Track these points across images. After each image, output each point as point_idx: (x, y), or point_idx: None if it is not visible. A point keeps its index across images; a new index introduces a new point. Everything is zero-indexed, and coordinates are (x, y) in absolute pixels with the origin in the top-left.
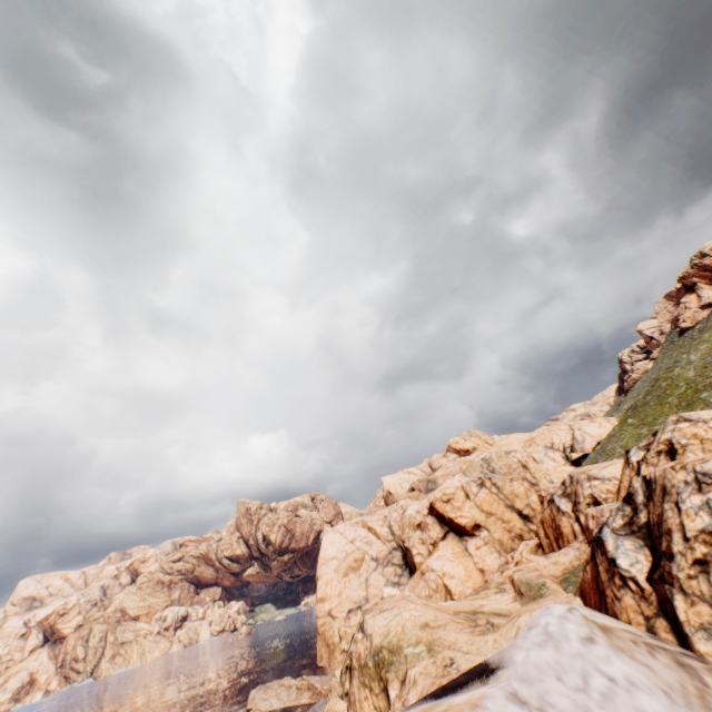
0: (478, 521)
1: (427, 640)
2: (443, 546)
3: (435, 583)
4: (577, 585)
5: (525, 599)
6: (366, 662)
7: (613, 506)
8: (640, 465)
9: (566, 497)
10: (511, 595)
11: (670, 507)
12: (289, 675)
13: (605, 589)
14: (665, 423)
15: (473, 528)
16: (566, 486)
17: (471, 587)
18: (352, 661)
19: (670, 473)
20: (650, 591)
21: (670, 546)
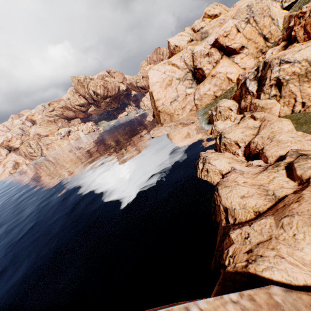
0: (243, 44)
1: None
2: (222, 62)
3: (223, 78)
4: None
5: None
6: (309, 71)
7: None
8: None
9: None
10: None
11: None
12: (165, 124)
13: None
14: None
15: (240, 49)
16: None
17: None
18: (280, 80)
19: None
20: None
21: None
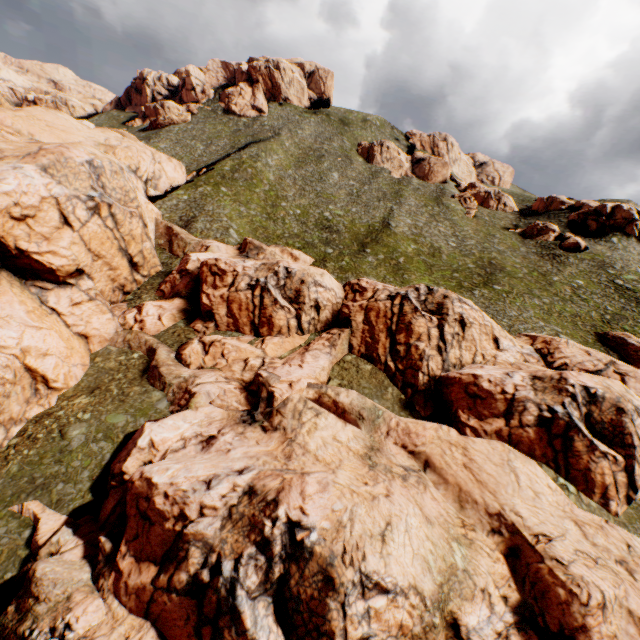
0: (84, 265)
1: (446, 532)
2: None
3: (13, 371)
4: (489, 431)
5: (367, 422)
6: (429, 624)
7: (515, 381)
8: (444, 324)
9: (279, 290)
10: (334, 417)
11: (629, 421)
12: None
13: (582, 455)
14: (451, 297)
15: (71, 275)
16: (280, 279)
17: (81, 365)
18: None
19: (625, 402)
20: (621, 461)
21: (633, 442)
